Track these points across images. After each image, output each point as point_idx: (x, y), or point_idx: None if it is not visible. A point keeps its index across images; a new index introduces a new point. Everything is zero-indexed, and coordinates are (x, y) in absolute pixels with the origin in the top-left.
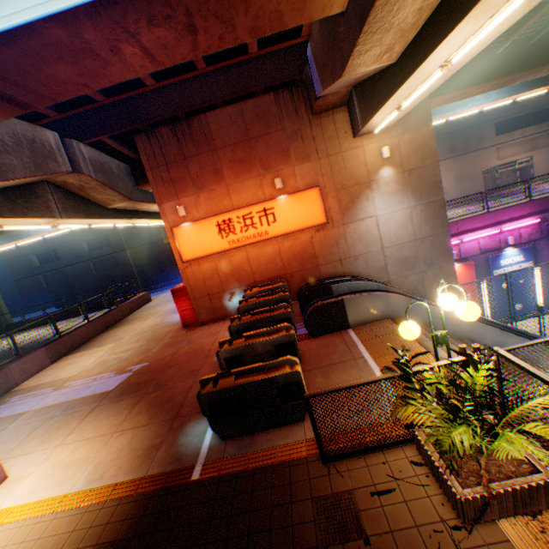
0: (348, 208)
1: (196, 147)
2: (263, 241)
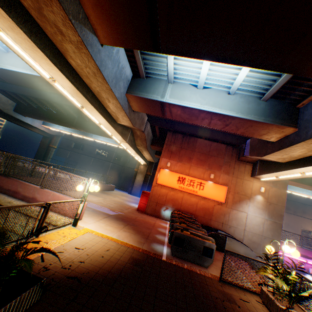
0: (236, 202)
1: (187, 146)
2: (193, 194)
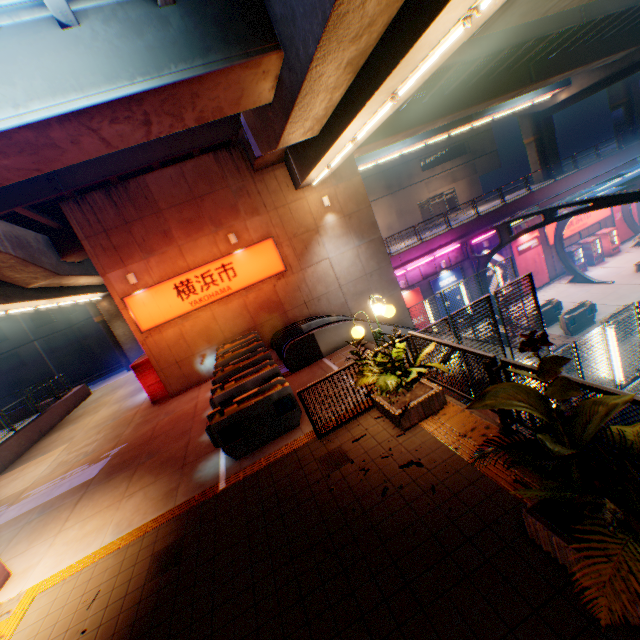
0: (303, 254)
1: (138, 210)
2: (227, 297)
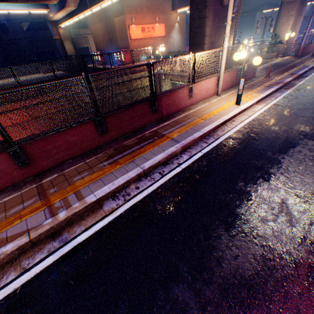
0: (169, 33)
1: None
2: (151, 39)
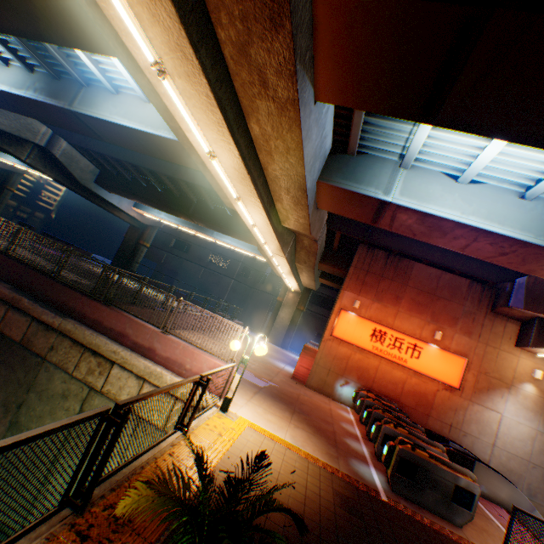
0: (481, 390)
1: (394, 274)
2: (397, 364)
